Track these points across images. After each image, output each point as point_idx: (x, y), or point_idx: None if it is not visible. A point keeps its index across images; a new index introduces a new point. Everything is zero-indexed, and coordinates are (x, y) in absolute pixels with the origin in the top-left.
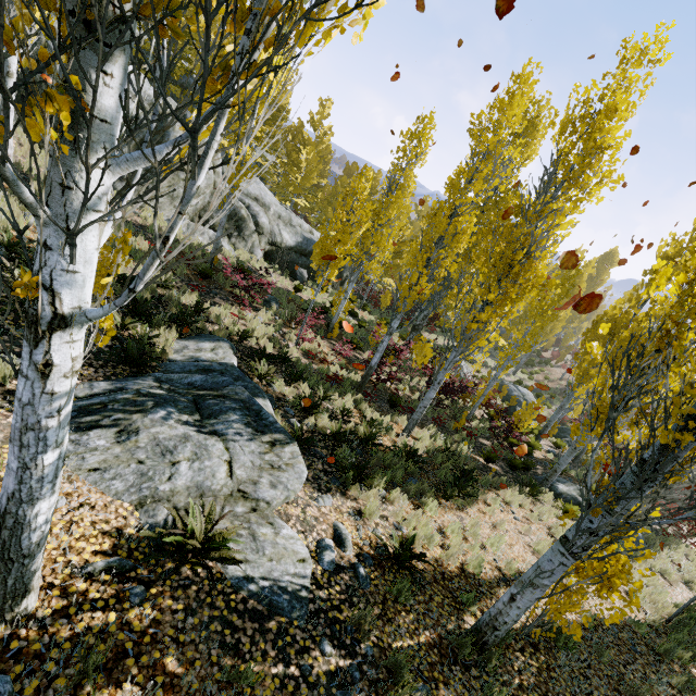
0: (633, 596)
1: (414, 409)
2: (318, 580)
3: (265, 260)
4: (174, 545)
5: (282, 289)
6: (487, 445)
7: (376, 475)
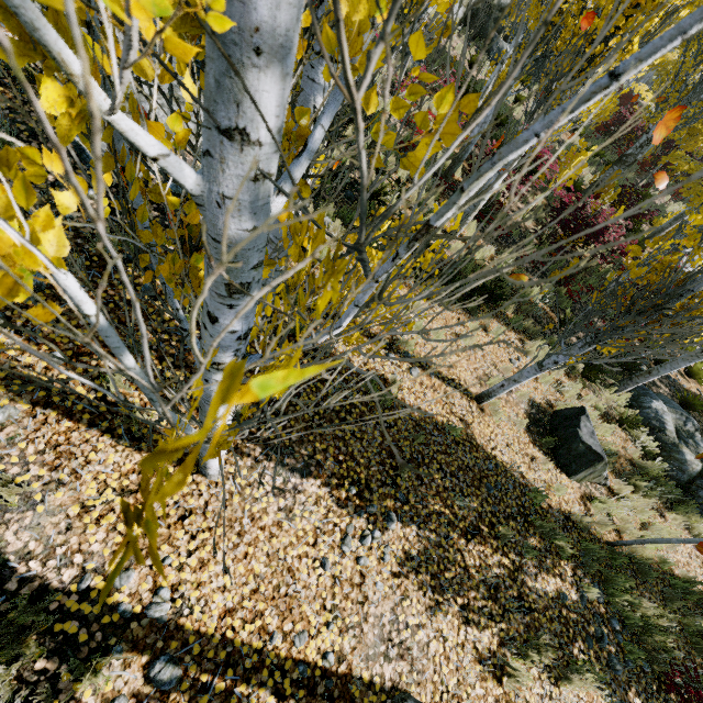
0: (593, 502)
1: (515, 237)
2: (149, 183)
3: (465, 25)
4: (28, 72)
5: (446, 54)
6: (598, 324)
7: (327, 200)
